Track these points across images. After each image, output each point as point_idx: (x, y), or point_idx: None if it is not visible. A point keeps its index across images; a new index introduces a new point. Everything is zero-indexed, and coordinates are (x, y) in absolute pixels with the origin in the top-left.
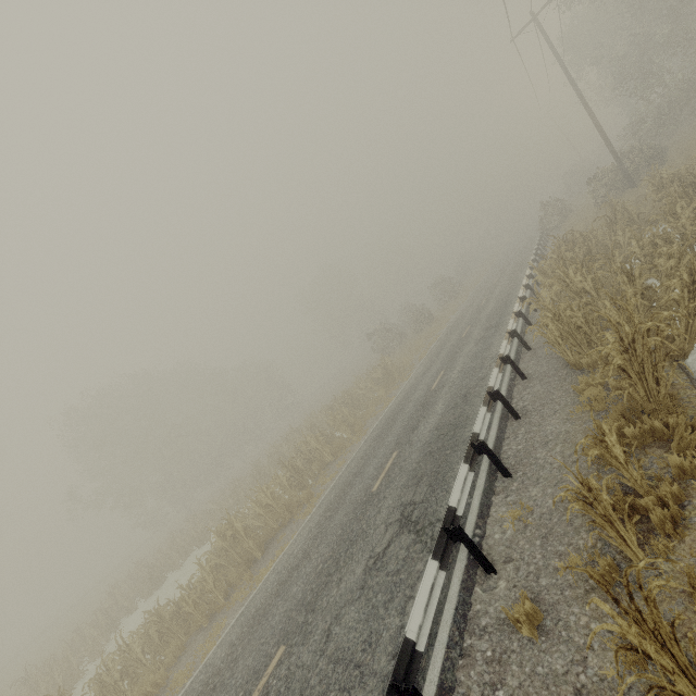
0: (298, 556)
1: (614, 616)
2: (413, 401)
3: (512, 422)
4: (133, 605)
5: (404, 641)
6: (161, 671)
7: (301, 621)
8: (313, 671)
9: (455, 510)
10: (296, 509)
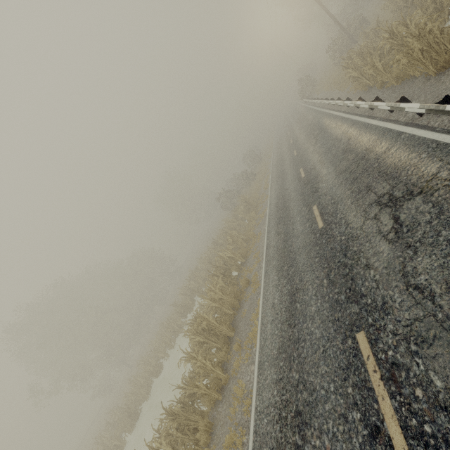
0: (284, 299)
1: None
2: (292, 191)
3: (419, 119)
4: (122, 441)
5: None
6: (205, 449)
7: (358, 309)
8: (441, 311)
9: None
10: (241, 294)
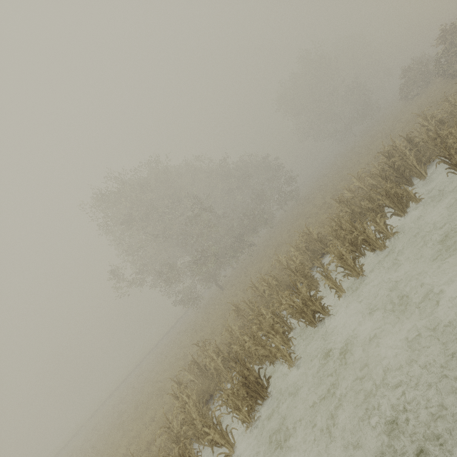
0: None
1: None
2: None
3: None
4: (225, 437)
5: None
6: None
7: None
8: None
9: None
10: None
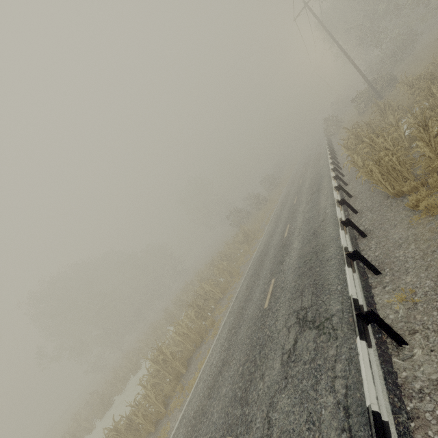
0: (218, 365)
1: None
2: (273, 247)
3: (361, 240)
4: (92, 425)
5: (369, 414)
6: None
7: (239, 414)
8: None
9: (357, 300)
10: (204, 333)
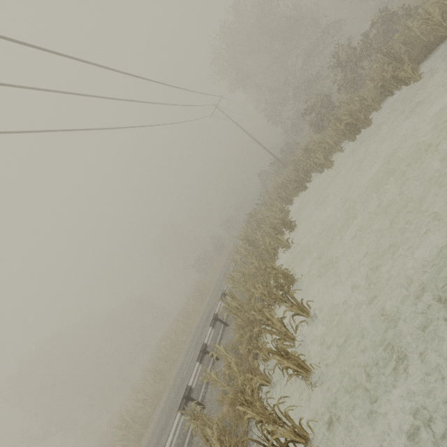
0: (156, 424)
1: (191, 420)
2: (206, 314)
3: (226, 328)
4: None
5: None
6: None
7: None
8: None
9: (190, 387)
10: (159, 395)
